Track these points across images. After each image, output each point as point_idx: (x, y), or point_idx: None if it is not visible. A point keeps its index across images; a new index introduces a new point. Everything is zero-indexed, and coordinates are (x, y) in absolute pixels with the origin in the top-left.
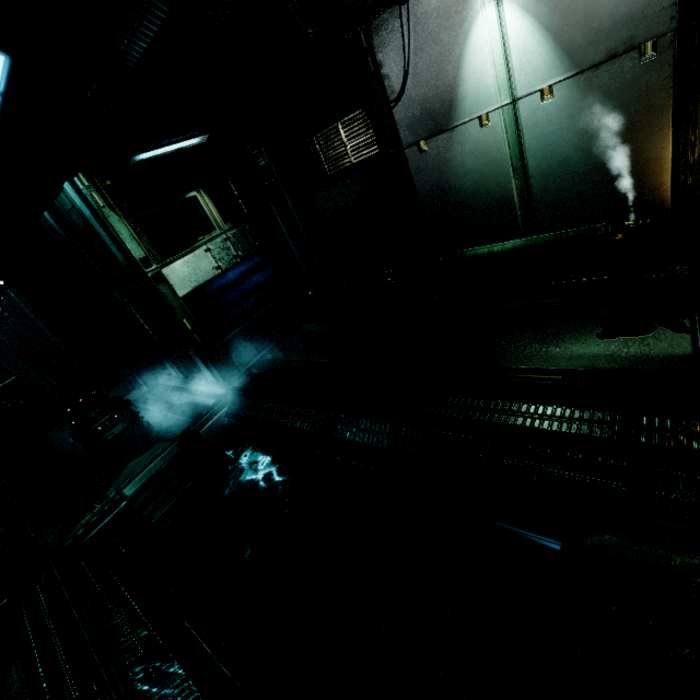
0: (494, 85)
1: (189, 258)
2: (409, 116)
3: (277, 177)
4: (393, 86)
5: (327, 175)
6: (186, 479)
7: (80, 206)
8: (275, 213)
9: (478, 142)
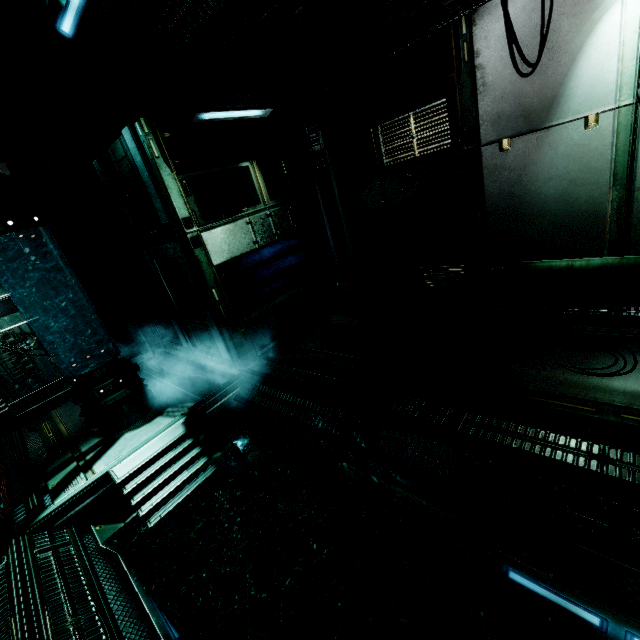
0: (616, 83)
1: (230, 227)
2: (497, 111)
3: (328, 163)
4: (486, 78)
5: (384, 167)
6: (186, 467)
7: (133, 154)
8: (319, 199)
9: (577, 145)
